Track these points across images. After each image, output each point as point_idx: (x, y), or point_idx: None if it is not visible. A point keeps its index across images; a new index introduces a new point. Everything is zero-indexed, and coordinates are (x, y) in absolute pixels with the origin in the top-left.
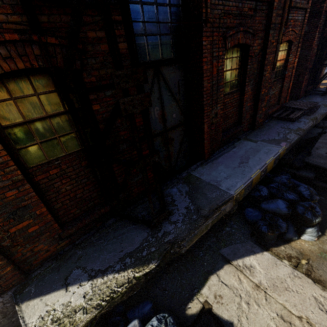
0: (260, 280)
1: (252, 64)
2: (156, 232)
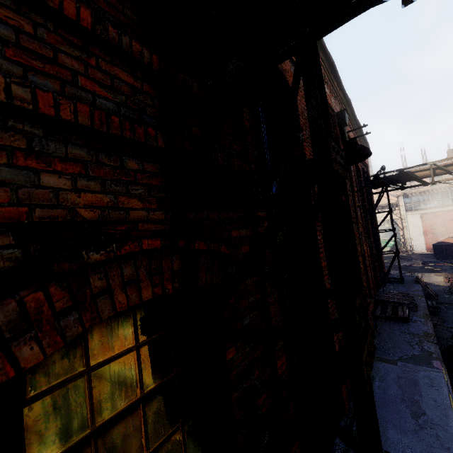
0: None
1: None
2: None
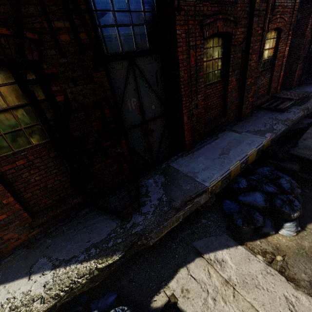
0: (230, 275)
1: (235, 53)
2: (125, 223)
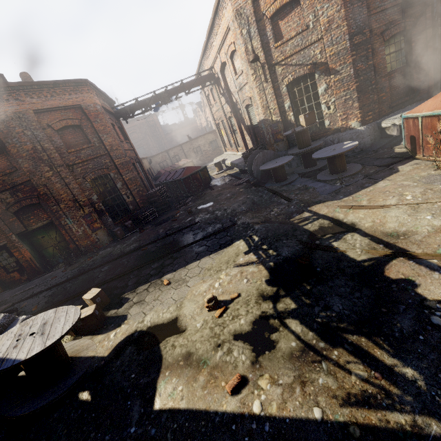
0: None
1: None
2: None
